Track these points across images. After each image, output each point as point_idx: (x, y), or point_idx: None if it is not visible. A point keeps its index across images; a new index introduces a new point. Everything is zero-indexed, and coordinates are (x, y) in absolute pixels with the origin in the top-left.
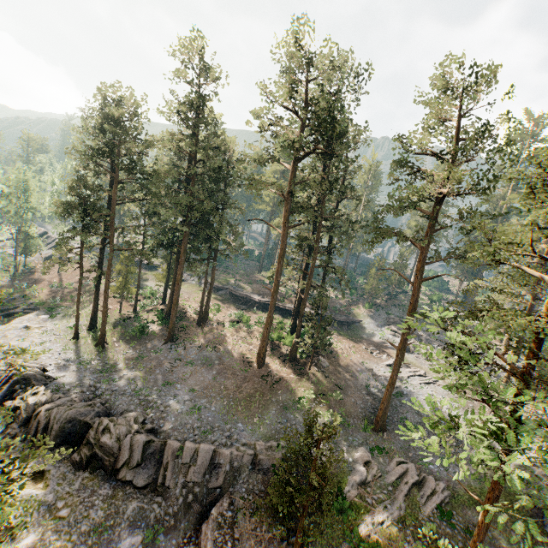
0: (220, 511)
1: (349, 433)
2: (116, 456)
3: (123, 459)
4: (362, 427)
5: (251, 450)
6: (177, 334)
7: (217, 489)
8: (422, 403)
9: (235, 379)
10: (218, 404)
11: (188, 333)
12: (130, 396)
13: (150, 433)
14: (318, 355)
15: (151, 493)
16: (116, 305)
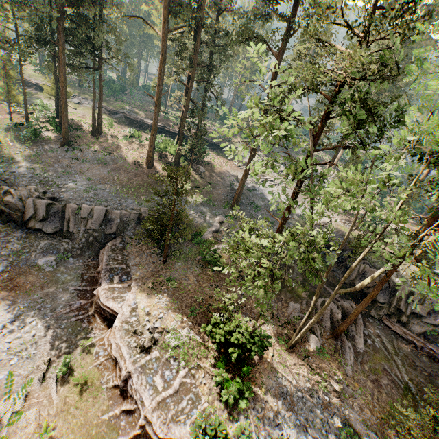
0: (114, 244)
1: (213, 209)
2: (22, 212)
3: (30, 214)
4: (223, 206)
5: (137, 212)
6: (73, 141)
7: (112, 235)
8: (267, 195)
9: (127, 175)
10: (112, 188)
11: (84, 141)
12: (31, 178)
13: (52, 201)
14: (197, 165)
15: (59, 237)
16: (7, 115)
